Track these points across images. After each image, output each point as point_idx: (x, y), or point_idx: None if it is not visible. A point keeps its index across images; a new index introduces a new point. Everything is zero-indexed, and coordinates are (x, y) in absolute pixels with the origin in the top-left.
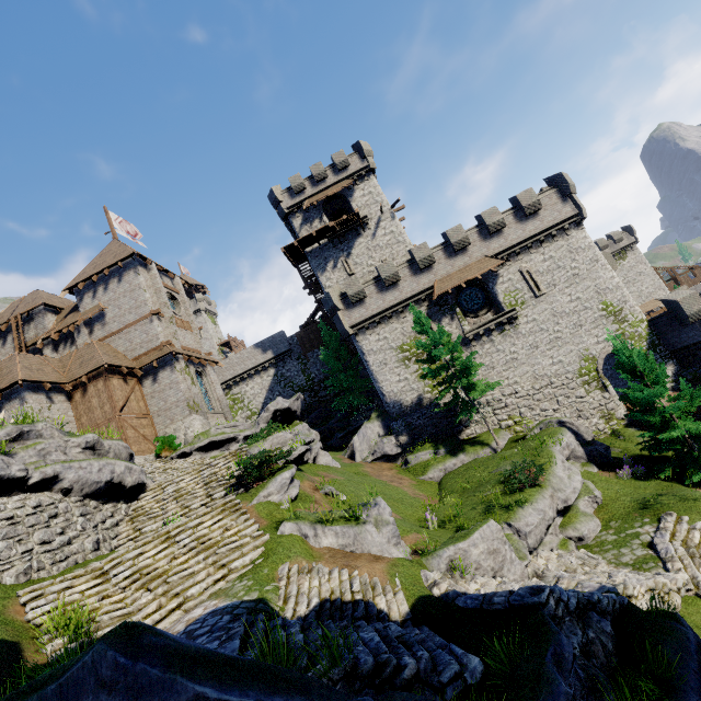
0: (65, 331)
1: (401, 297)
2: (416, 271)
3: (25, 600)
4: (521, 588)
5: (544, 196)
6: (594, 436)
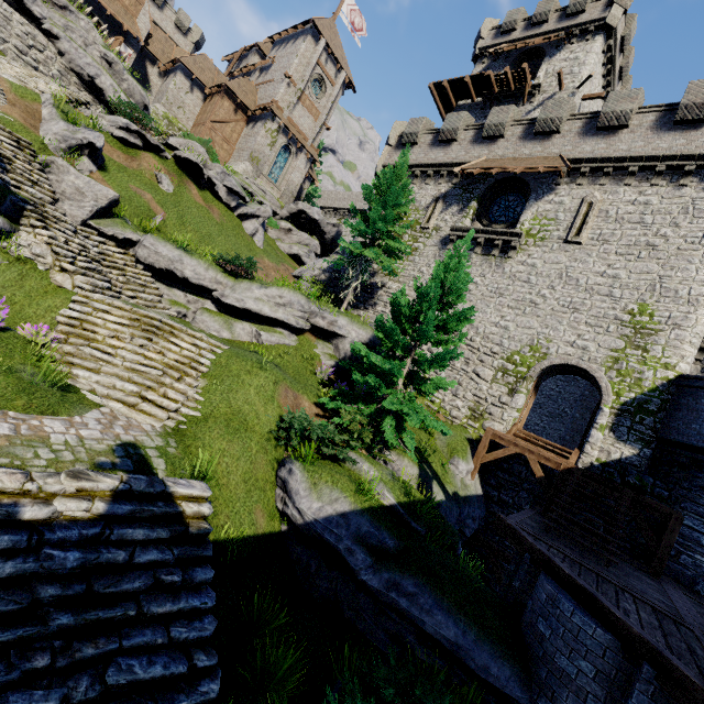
0: (249, 68)
1: (441, 159)
2: (479, 138)
3: None
4: None
5: None
6: (438, 412)
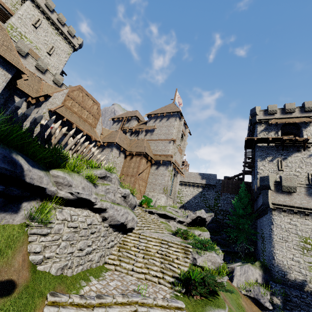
0: (137, 130)
1: None
2: None
3: None
4: None
5: None
6: None
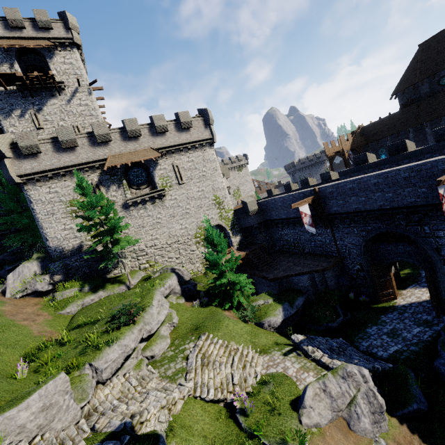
0: None
1: (77, 161)
2: (94, 143)
3: None
4: None
5: (195, 120)
6: (195, 274)
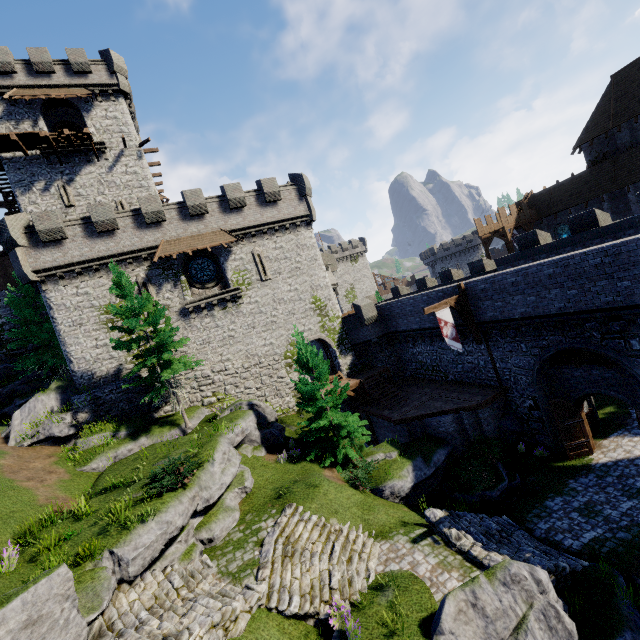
0: None
1: (116, 249)
2: (142, 224)
3: None
4: None
5: (286, 190)
6: (284, 413)
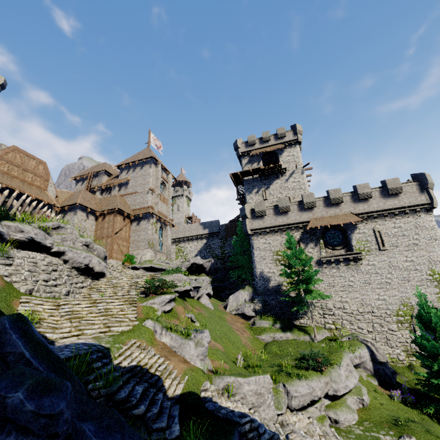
0: (108, 186)
1: (287, 221)
2: (302, 208)
3: (22, 301)
4: (238, 411)
5: (407, 185)
6: (393, 362)
